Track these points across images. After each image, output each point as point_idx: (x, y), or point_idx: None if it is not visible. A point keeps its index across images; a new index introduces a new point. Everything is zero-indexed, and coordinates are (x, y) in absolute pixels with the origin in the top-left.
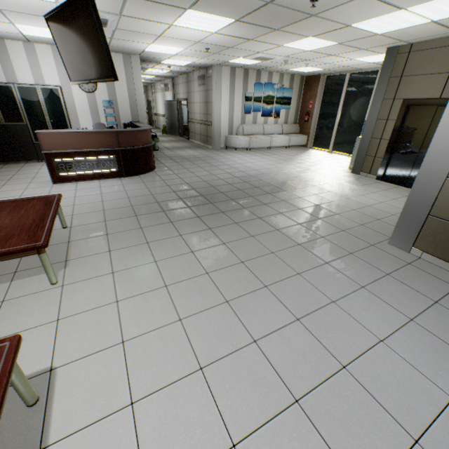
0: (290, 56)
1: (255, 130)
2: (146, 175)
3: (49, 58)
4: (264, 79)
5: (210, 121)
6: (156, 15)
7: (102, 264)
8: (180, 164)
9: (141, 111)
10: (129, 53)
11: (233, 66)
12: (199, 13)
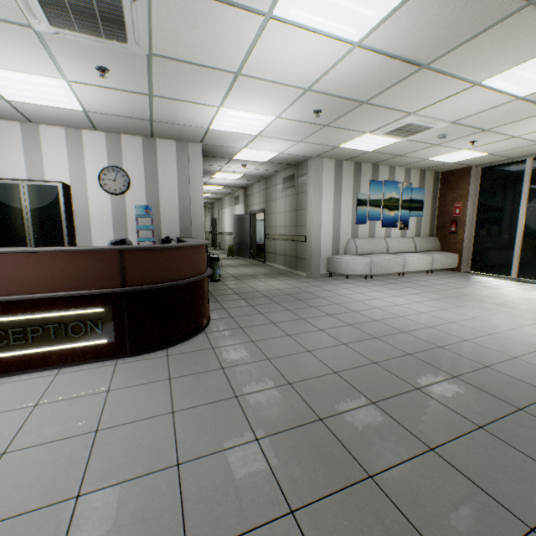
0: (463, 120)
1: (373, 247)
2: (183, 347)
3: (59, 145)
4: (383, 176)
5: (303, 235)
6: None
7: None
8: (259, 310)
9: (196, 220)
10: (186, 139)
11: (339, 158)
12: None
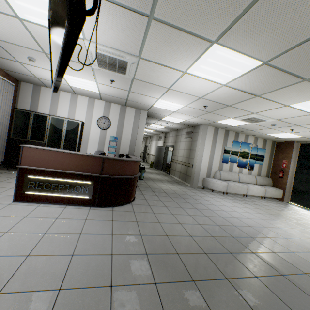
0: (283, 119)
1: (230, 177)
2: (120, 208)
3: (84, 104)
4: (241, 139)
5: (191, 163)
6: (174, 55)
7: None
8: (160, 199)
9: (137, 147)
10: (140, 108)
11: (217, 127)
12: (224, 50)
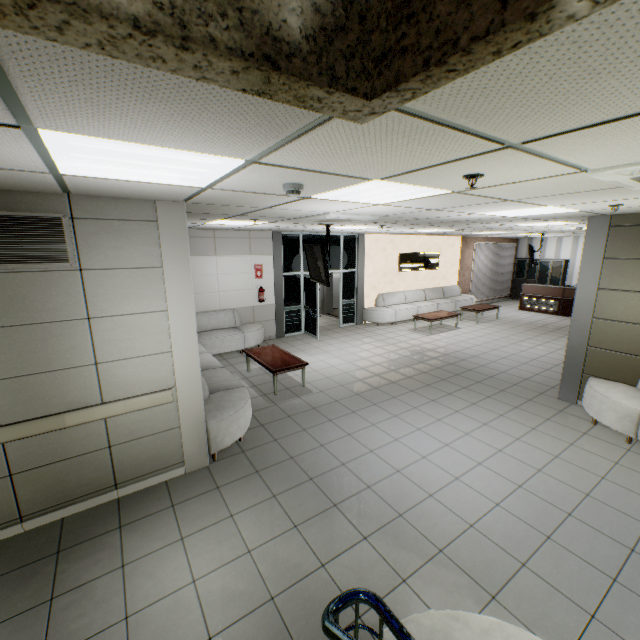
0: None
1: None
2: None
3: (568, 244)
4: None
5: None
6: None
7: (491, 325)
8: None
9: None
10: None
11: None
12: None
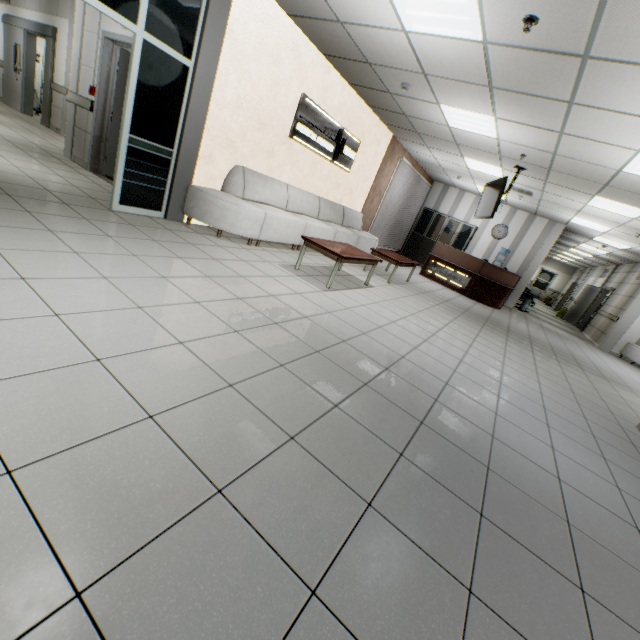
0: None
1: None
2: (482, 305)
3: None
4: None
5: (617, 316)
6: (570, 195)
7: (409, 292)
8: (527, 322)
9: (531, 268)
10: (555, 221)
11: None
12: (606, 200)
